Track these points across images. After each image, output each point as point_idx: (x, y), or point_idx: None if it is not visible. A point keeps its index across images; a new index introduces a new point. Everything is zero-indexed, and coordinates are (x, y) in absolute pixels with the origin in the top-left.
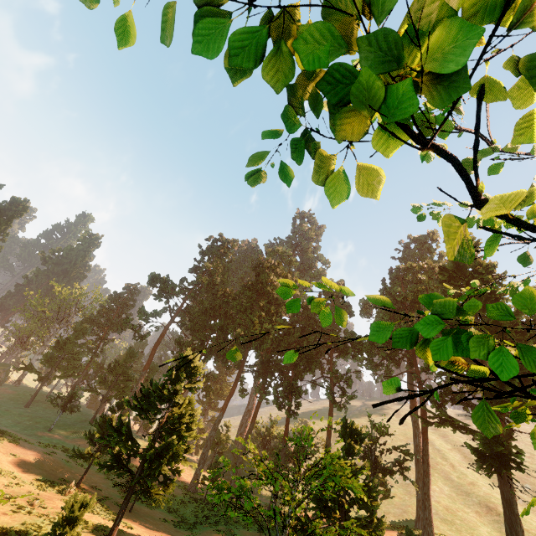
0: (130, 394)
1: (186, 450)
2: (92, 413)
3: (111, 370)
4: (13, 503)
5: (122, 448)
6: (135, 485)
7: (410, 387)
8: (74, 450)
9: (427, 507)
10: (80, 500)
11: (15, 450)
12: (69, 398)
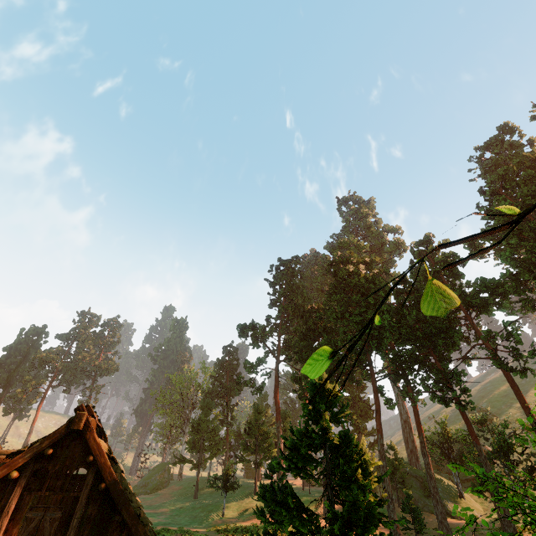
0: (276, 450)
1: (378, 503)
2: (252, 483)
3: (248, 434)
4: None
5: (300, 528)
6: None
7: None
8: (252, 535)
9: None
10: None
11: None
12: (224, 476)
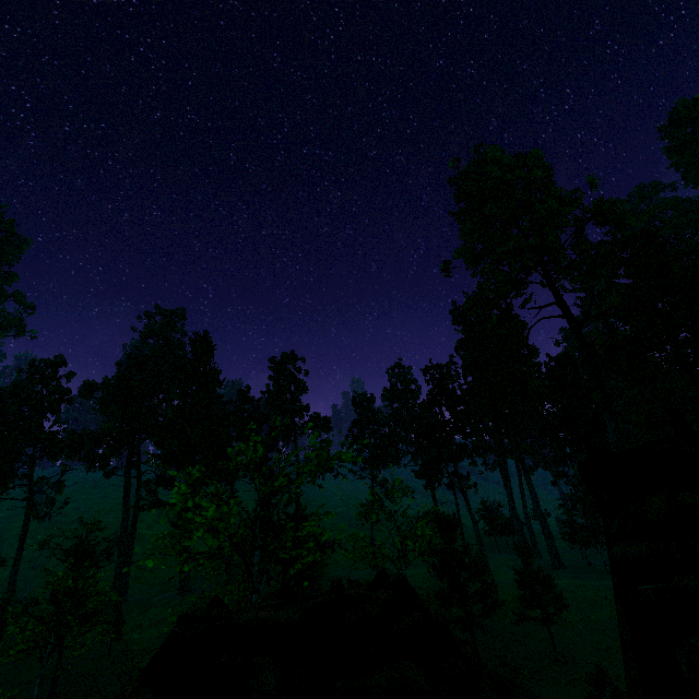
0: None
1: None
2: None
3: None
4: None
5: None
6: None
7: (128, 474)
8: None
9: (126, 576)
10: None
11: None
12: None
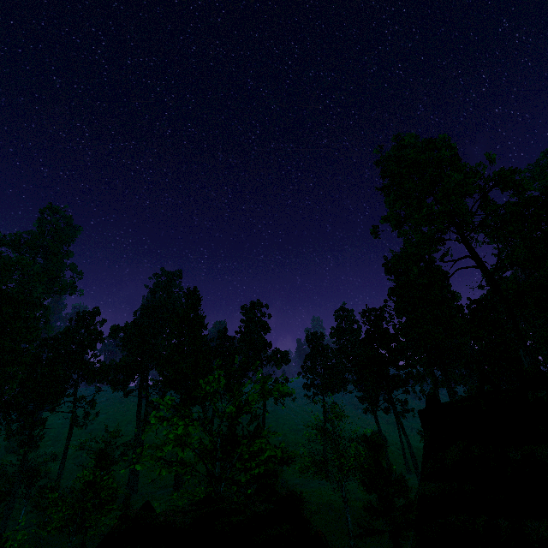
0: None
1: None
2: None
3: None
4: None
5: None
6: None
7: (140, 394)
8: None
9: (137, 474)
10: None
11: None
12: None
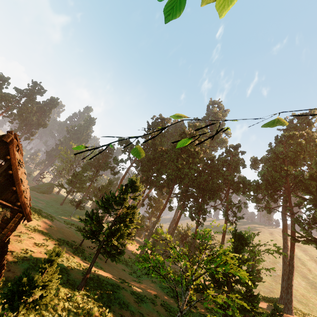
0: None
1: (129, 233)
2: None
3: (100, 190)
4: (45, 248)
5: (93, 227)
6: (100, 249)
7: (284, 216)
8: (78, 227)
9: (289, 293)
10: (55, 251)
11: (51, 224)
12: (79, 202)
